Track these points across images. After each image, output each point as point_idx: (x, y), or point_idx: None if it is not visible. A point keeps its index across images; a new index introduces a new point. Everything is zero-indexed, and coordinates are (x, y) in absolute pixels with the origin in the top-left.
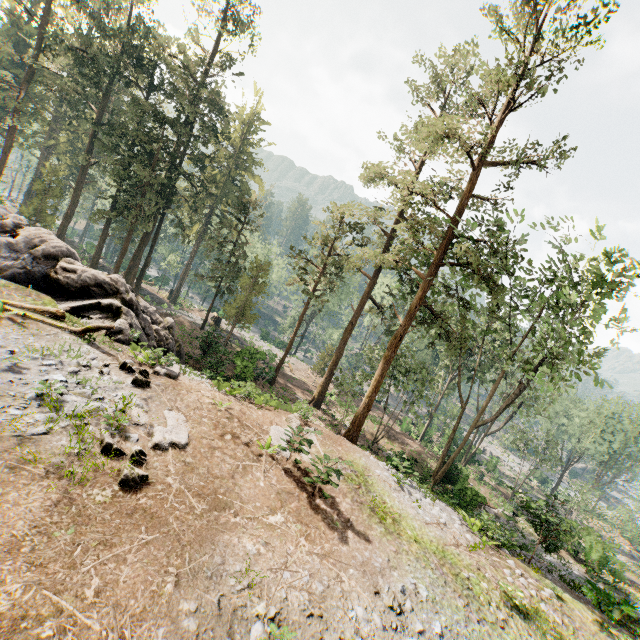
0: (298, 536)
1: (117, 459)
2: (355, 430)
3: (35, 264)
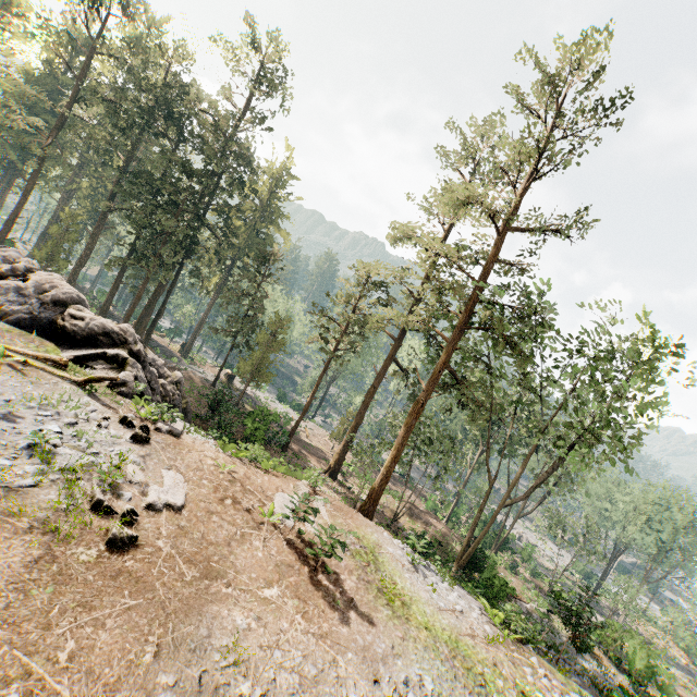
0: (294, 613)
1: (107, 517)
2: (371, 504)
3: (42, 310)
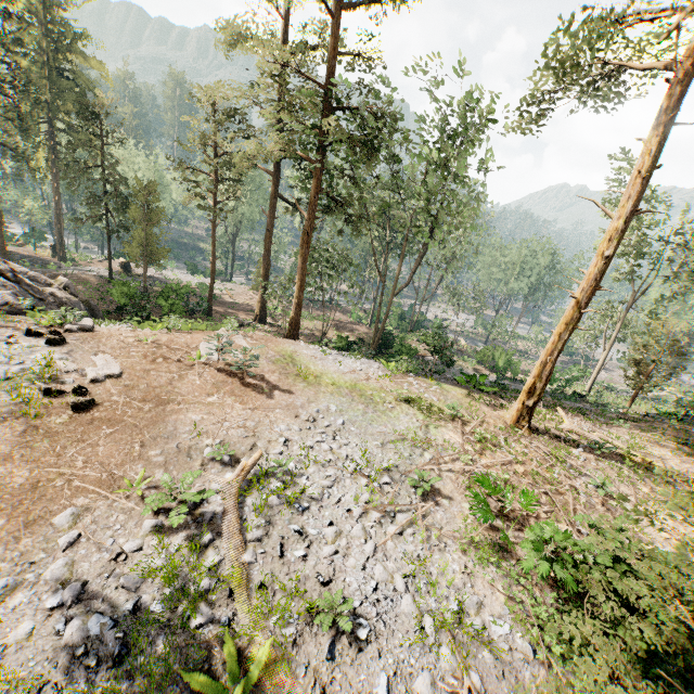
0: (233, 403)
1: (62, 397)
2: (294, 330)
3: None
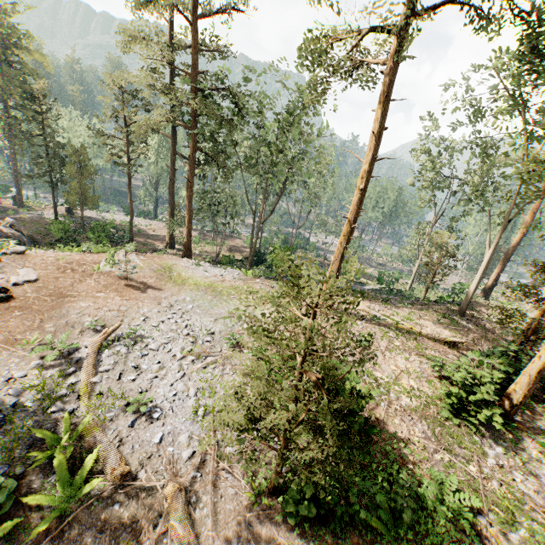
0: (115, 297)
1: None
2: (187, 251)
3: None
